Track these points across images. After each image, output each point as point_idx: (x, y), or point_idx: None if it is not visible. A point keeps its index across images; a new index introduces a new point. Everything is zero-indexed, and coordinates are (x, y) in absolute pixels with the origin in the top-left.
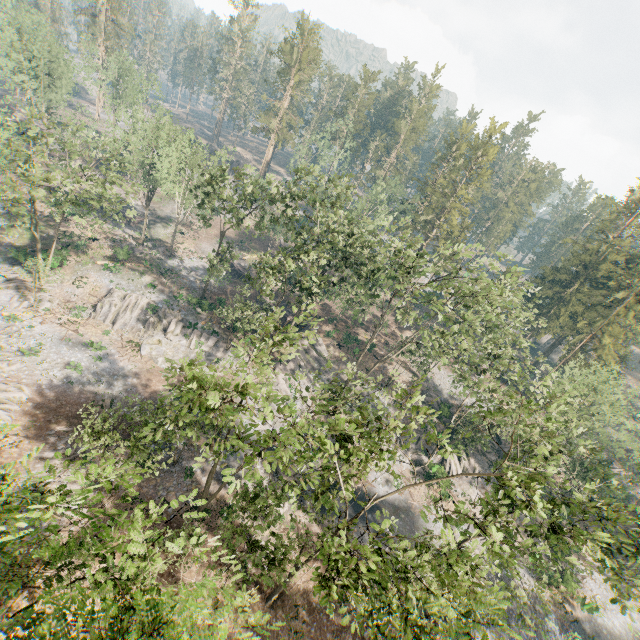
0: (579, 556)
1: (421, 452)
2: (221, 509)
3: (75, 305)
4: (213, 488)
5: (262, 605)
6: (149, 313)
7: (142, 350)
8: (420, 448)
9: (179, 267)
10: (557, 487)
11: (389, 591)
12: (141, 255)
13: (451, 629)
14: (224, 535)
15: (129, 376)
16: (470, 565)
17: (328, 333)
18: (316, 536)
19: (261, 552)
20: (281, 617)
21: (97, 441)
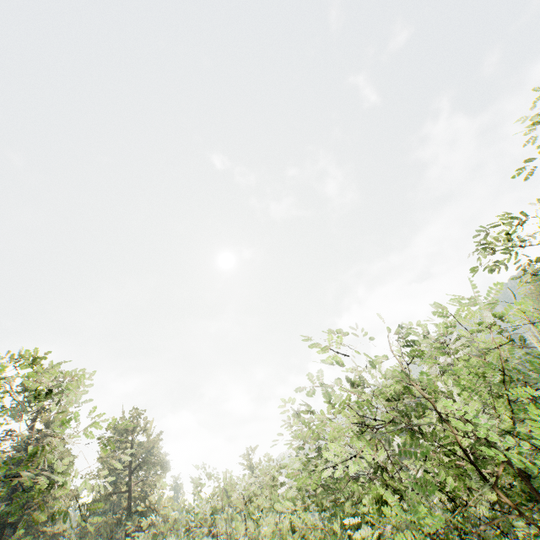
0: None
1: None
2: None
3: None
4: None
5: None
6: None
7: None
8: None
9: None
10: None
11: None
12: None
13: None
14: None
15: None
16: None
17: None
18: None
19: None
20: None
21: None
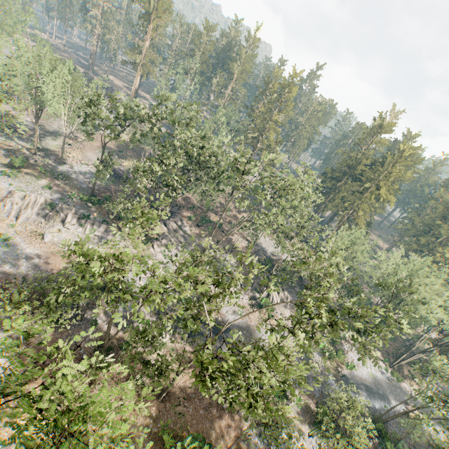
0: (345, 340)
1: (255, 291)
2: (121, 345)
3: None
4: (113, 332)
5: (155, 402)
6: (48, 209)
7: (45, 238)
8: (254, 289)
9: (70, 172)
10: (334, 303)
11: (237, 376)
12: (35, 162)
13: (274, 389)
14: (125, 361)
15: (36, 258)
16: (284, 353)
17: (190, 217)
18: (189, 353)
19: (153, 367)
20: (169, 407)
21: (16, 309)
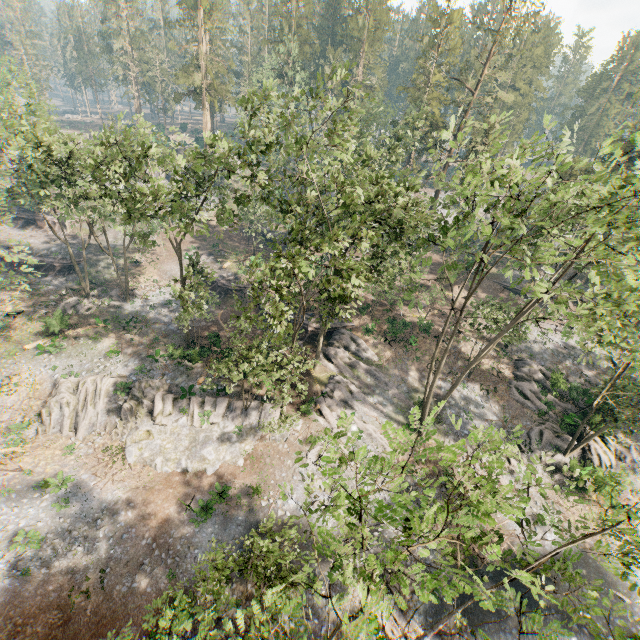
0: None
1: (552, 451)
2: None
3: (11, 424)
4: None
5: None
6: (121, 396)
7: (128, 456)
8: (548, 445)
9: (145, 309)
10: None
11: None
12: (89, 312)
13: None
14: None
15: (119, 511)
16: None
17: (366, 328)
18: None
19: None
20: None
21: None
